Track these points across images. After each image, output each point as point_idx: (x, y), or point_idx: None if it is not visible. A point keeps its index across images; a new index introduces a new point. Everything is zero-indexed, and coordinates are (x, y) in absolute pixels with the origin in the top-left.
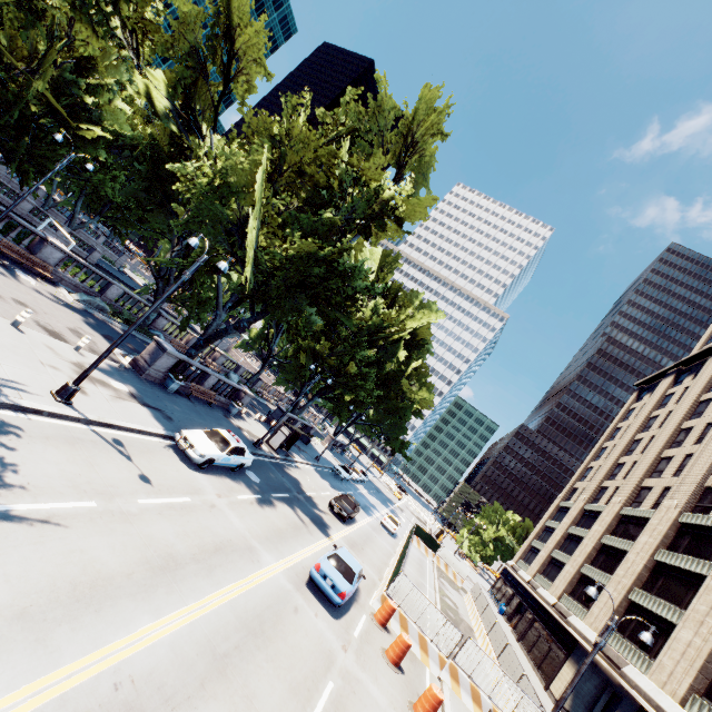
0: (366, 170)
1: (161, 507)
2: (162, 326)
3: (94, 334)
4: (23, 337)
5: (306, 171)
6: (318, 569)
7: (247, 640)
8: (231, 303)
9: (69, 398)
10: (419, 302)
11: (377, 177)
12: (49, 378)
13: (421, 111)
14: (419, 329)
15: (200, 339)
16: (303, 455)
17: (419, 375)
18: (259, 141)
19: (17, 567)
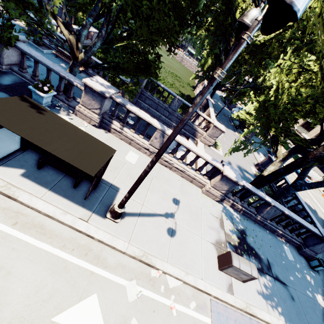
0: None
1: None
2: None
3: (232, 132)
4: None
5: None
6: (307, 180)
7: (320, 204)
8: None
9: None
10: None
11: None
12: None
13: None
14: None
15: None
16: None
17: None
18: None
19: (322, 216)
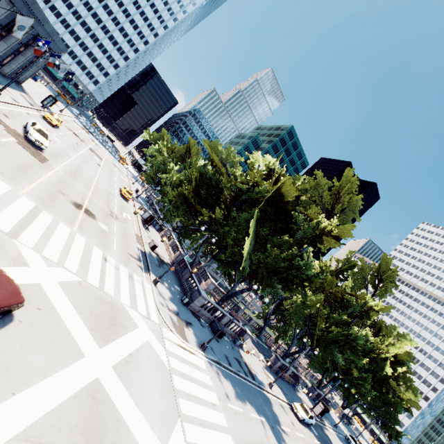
0: (359, 296)
1: (300, 437)
2: (263, 334)
3: (254, 347)
4: (253, 359)
5: (333, 292)
6: None
7: None
8: (298, 336)
9: (271, 387)
10: (397, 332)
11: (365, 298)
12: (264, 377)
13: (383, 267)
14: (398, 355)
15: (287, 352)
16: (327, 421)
17: (405, 379)
18: (319, 293)
19: None
